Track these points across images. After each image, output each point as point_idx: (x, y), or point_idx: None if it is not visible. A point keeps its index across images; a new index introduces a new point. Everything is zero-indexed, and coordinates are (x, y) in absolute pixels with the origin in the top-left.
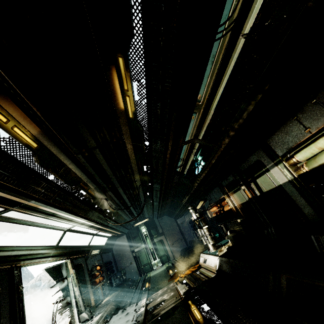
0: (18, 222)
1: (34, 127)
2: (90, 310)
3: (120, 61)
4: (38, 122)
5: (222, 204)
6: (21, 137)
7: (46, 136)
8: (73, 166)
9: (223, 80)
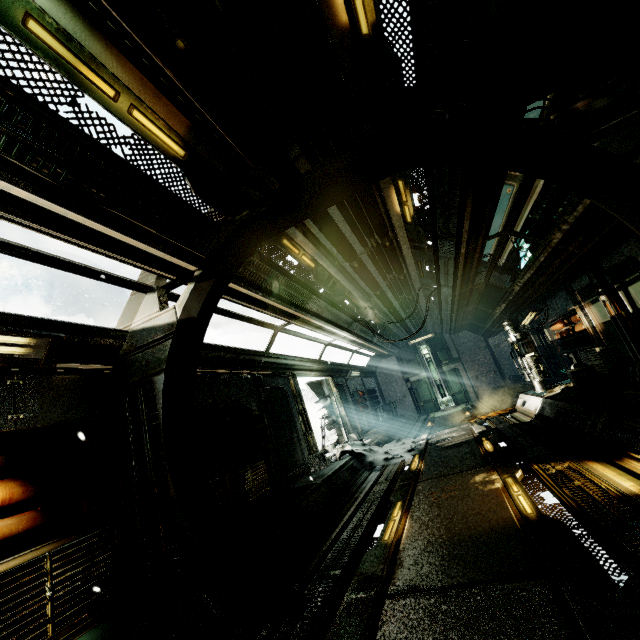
0: (292, 334)
1: (315, 251)
2: (358, 433)
3: (400, 183)
4: (315, 243)
5: (571, 320)
6: (305, 262)
7: (322, 256)
8: (340, 276)
9: None
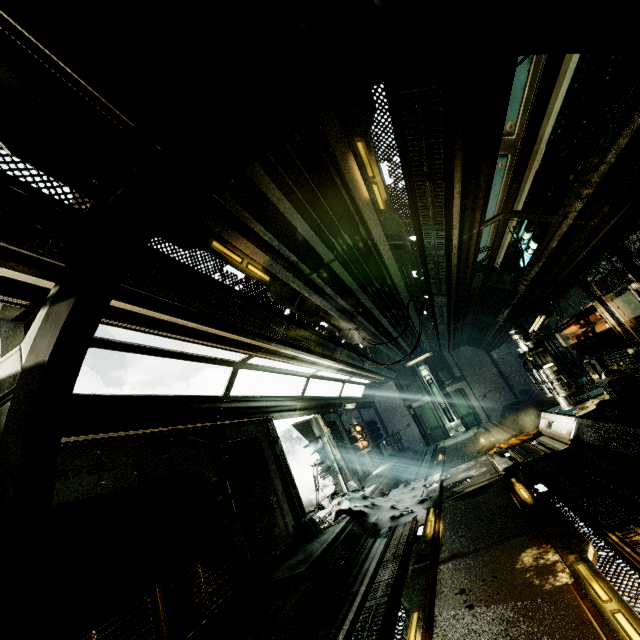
0: (260, 369)
1: (265, 259)
2: (359, 479)
3: (359, 145)
4: (266, 249)
5: (590, 319)
6: (254, 274)
7: (277, 265)
8: (308, 292)
9: (559, 85)
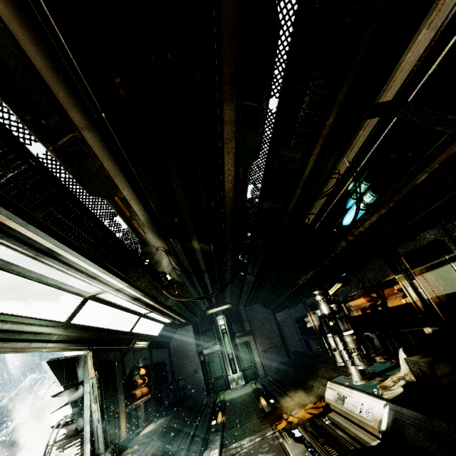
0: None
1: None
2: (114, 452)
3: None
4: None
5: (384, 293)
6: None
7: None
8: (95, 139)
9: None
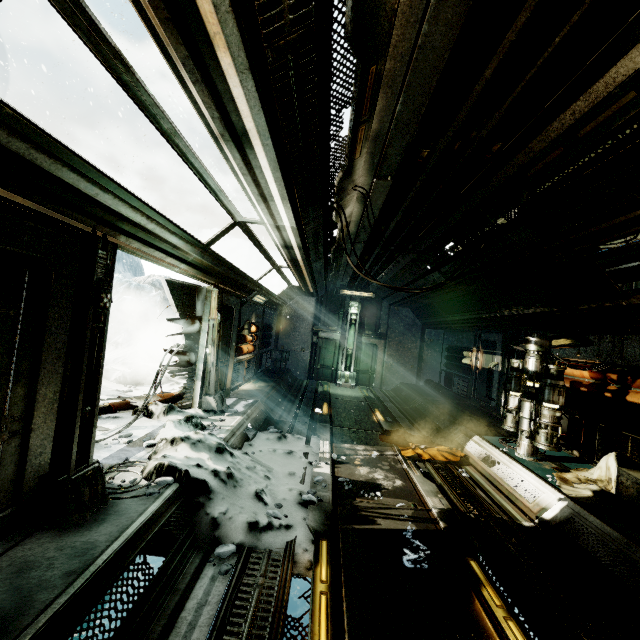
0: (133, 91)
1: None
2: (223, 398)
3: None
4: None
5: (636, 382)
6: None
7: None
8: None
9: None
